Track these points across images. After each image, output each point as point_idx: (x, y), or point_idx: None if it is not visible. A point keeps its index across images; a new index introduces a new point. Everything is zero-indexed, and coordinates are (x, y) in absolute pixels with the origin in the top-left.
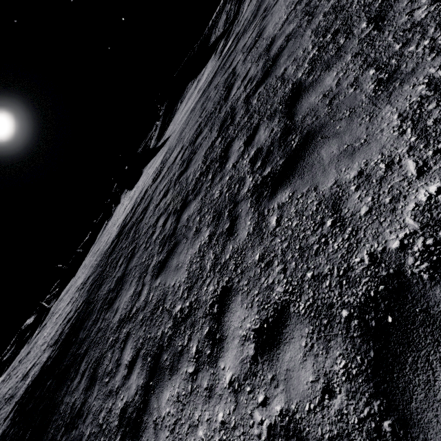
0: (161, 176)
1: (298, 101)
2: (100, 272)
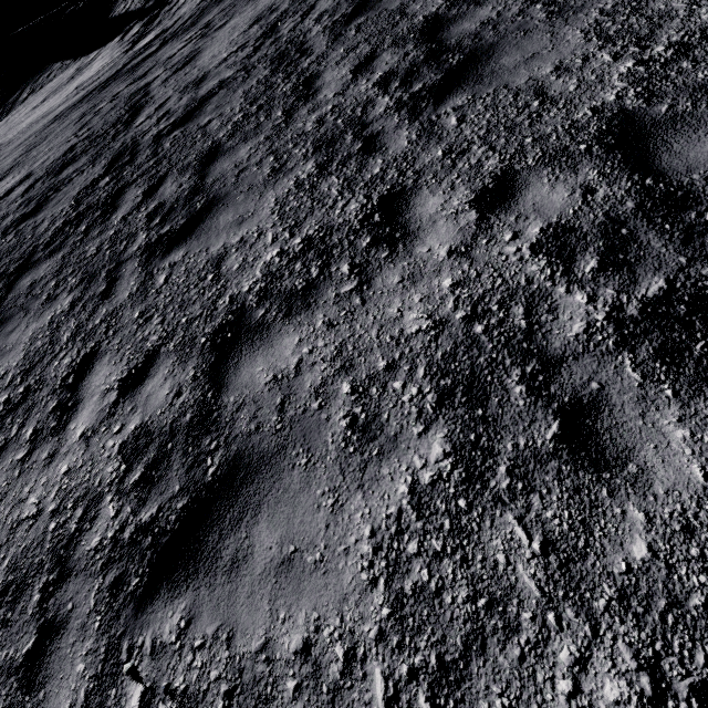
0: None
1: (213, 163)
2: None
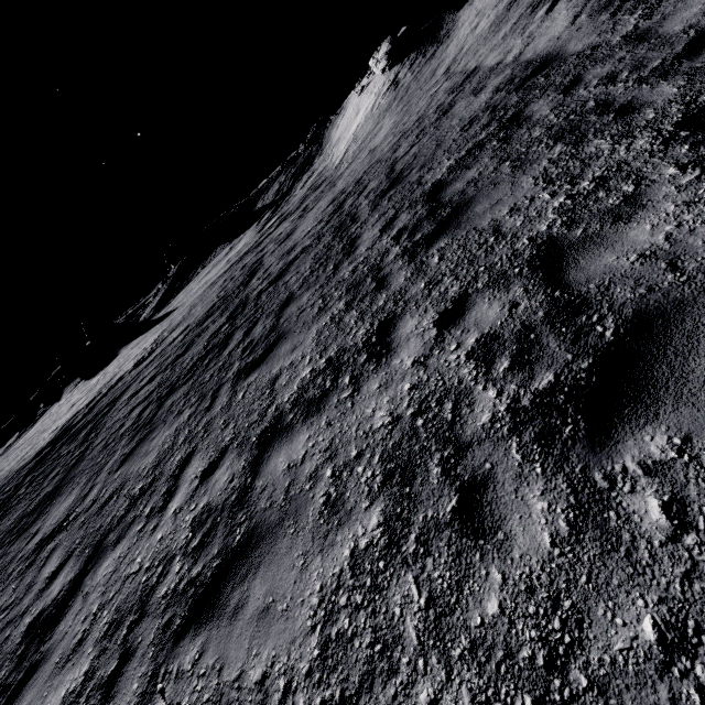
0: (150, 359)
1: (286, 308)
2: (1, 501)
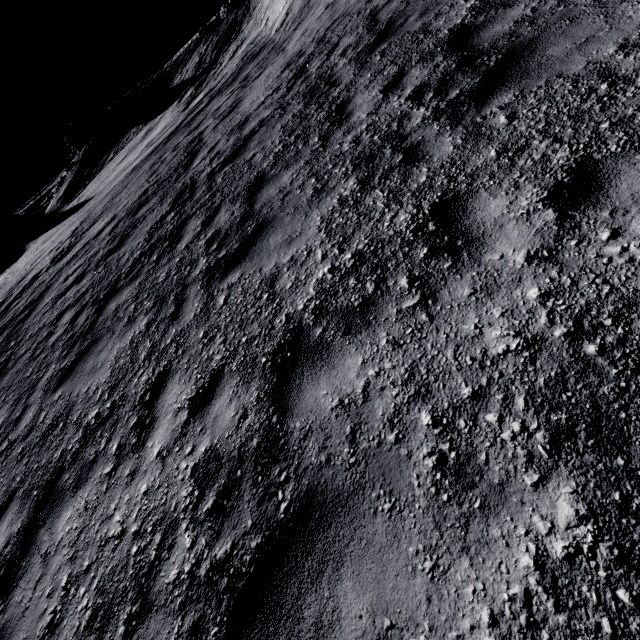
0: (71, 255)
1: (259, 190)
2: None
